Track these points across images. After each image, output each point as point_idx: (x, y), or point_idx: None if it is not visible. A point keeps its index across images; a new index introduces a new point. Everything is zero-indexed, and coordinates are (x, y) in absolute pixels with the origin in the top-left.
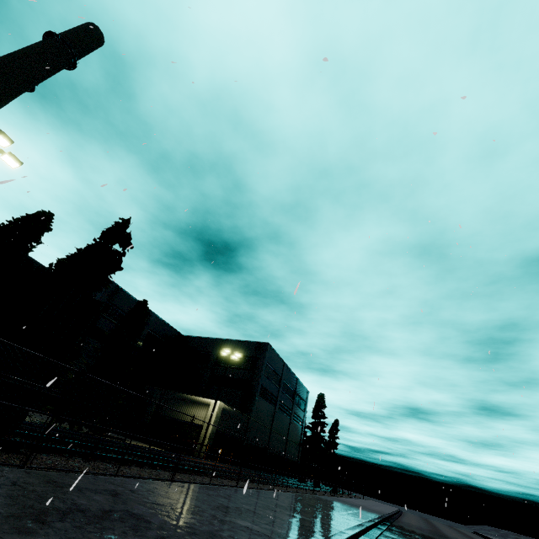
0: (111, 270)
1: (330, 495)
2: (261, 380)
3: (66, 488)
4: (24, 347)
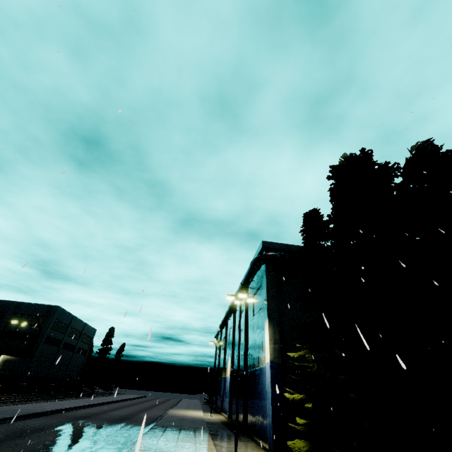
0: None
1: (82, 398)
2: (47, 332)
3: None
4: None
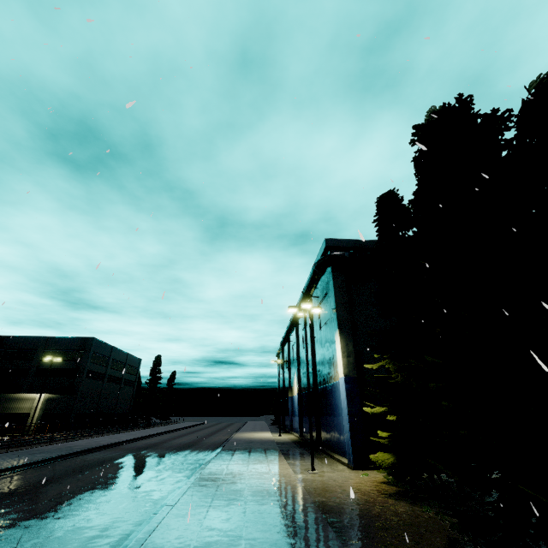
0: None
1: (139, 430)
2: (87, 367)
3: None
4: None
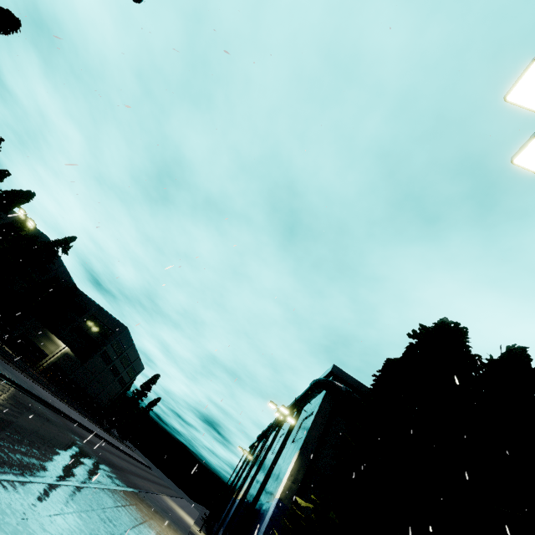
0: (48, 263)
1: (99, 428)
2: (107, 347)
3: (3, 363)
4: (5, 322)
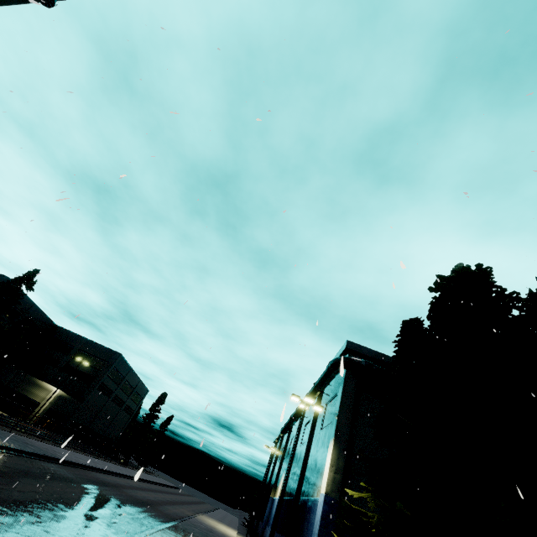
0: (13, 305)
1: (115, 464)
2: (103, 379)
3: None
4: None
